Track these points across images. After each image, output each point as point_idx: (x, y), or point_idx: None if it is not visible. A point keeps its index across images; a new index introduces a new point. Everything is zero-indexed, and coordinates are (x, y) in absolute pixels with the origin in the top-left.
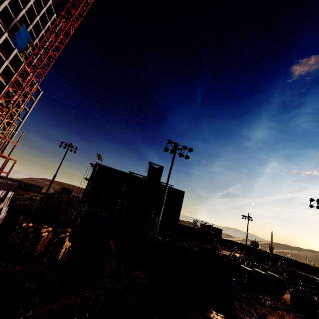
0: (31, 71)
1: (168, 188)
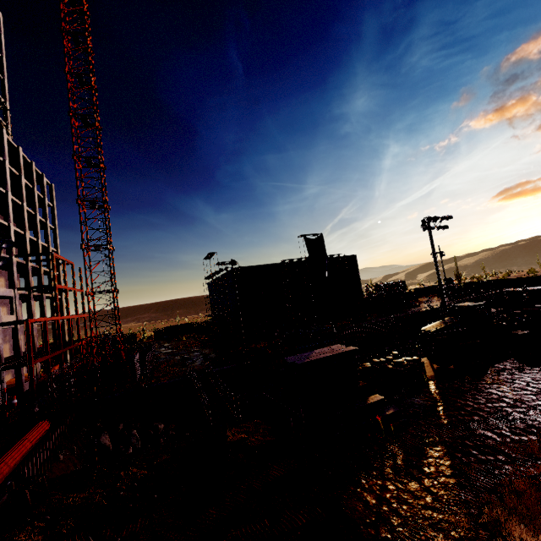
0: (80, 167)
1: (336, 259)
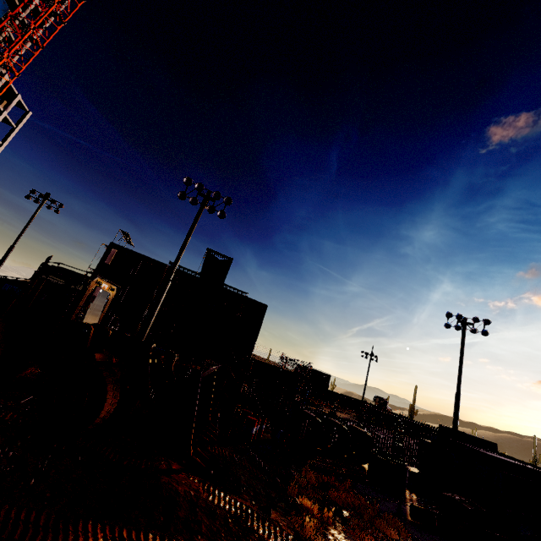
0: None
1: (239, 296)
